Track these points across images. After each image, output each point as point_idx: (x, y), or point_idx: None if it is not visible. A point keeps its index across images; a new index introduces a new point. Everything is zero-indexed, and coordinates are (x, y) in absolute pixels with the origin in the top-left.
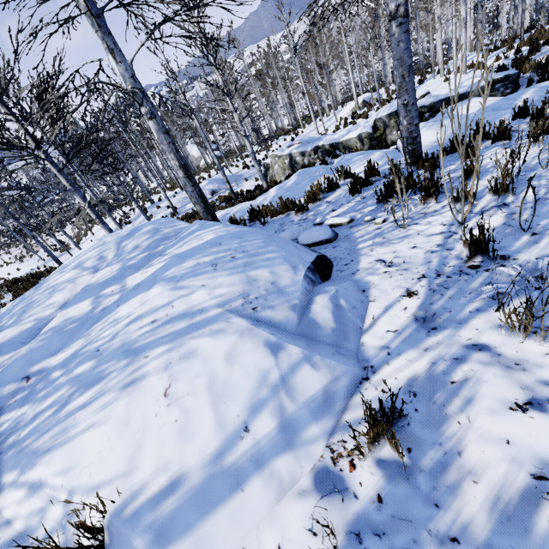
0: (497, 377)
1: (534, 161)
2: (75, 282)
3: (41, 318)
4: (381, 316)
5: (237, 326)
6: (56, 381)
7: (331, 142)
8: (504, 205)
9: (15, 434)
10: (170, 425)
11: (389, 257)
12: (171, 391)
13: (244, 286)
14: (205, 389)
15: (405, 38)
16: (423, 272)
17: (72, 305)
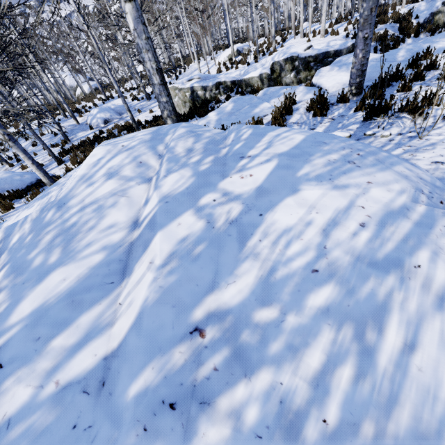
0: None
1: None
2: (128, 195)
3: (112, 246)
4: None
5: None
6: (282, 324)
7: (232, 80)
8: None
9: (306, 422)
10: None
11: (444, 159)
12: None
13: (407, 181)
14: None
15: None
16: None
17: (169, 222)
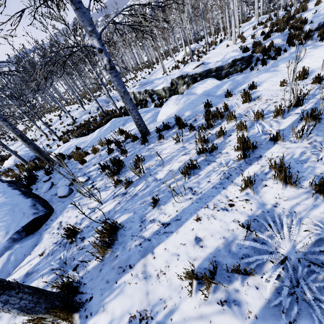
0: (7, 319)
1: (168, 157)
2: None
3: None
4: (21, 267)
5: None
6: None
7: (152, 88)
8: (125, 194)
9: None
10: None
11: (64, 221)
12: None
13: None
14: None
15: (115, 79)
16: (59, 239)
17: None
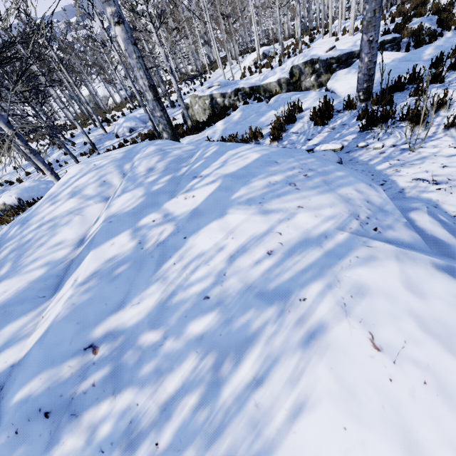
0: None
1: None
2: (83, 213)
3: (54, 262)
4: None
5: (384, 250)
6: (160, 348)
7: (251, 86)
8: None
9: (142, 443)
10: (421, 390)
11: (427, 176)
12: (380, 342)
13: (345, 205)
14: (422, 333)
15: None
16: None
17: (104, 242)
